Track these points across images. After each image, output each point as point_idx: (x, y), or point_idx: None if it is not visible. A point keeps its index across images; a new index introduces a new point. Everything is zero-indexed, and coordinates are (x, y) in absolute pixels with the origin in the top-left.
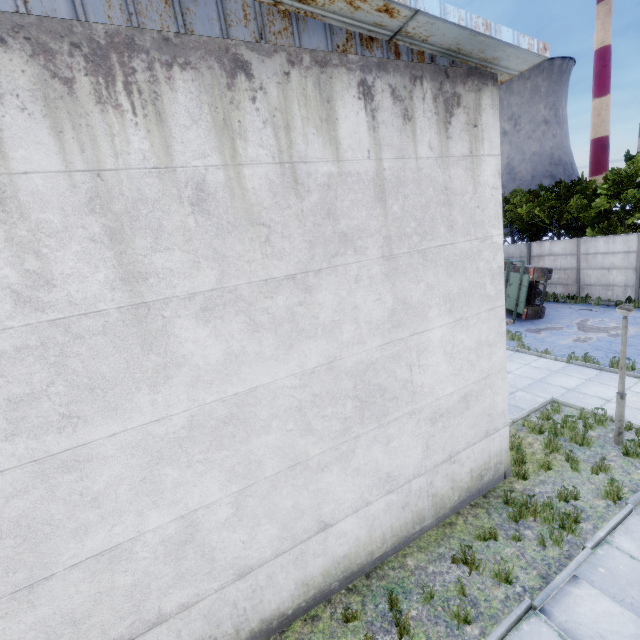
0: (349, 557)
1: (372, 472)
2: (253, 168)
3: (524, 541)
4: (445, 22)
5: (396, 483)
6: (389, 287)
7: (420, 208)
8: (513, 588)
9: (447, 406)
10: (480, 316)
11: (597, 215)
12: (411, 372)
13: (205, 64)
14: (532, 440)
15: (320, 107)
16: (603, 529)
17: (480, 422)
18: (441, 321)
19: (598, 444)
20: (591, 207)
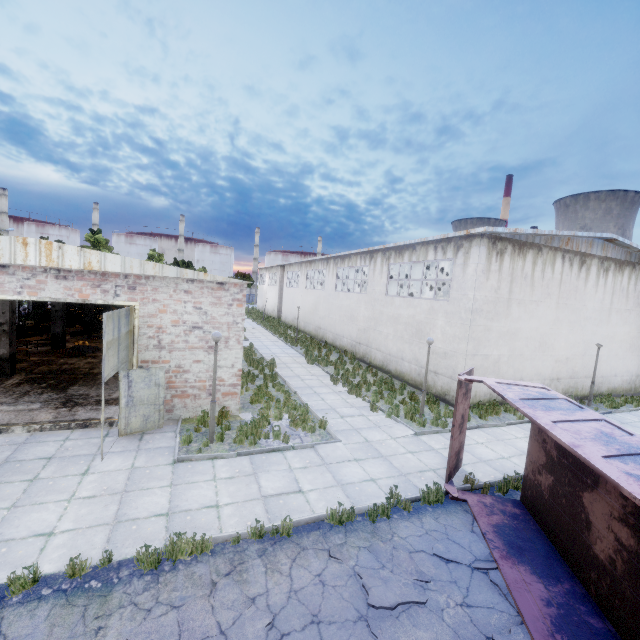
0: (616, 389)
1: (626, 367)
2: (630, 286)
3: None
4: None
5: (629, 374)
6: None
7: None
8: None
9: None
10: None
11: None
12: None
13: (630, 266)
14: None
15: None
16: None
17: None
18: None
19: None
20: None
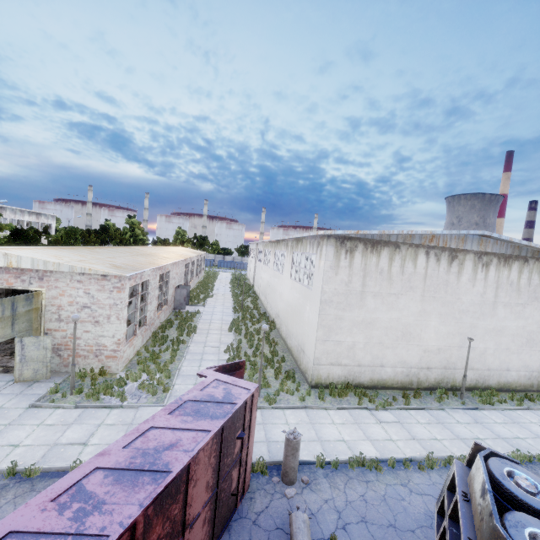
0: (510, 383)
1: (524, 362)
2: (522, 280)
3: None
4: None
5: (529, 369)
6: None
7: None
8: None
9: None
10: None
11: None
12: None
13: (520, 260)
14: None
15: (539, 269)
16: None
17: None
18: None
19: None
20: None
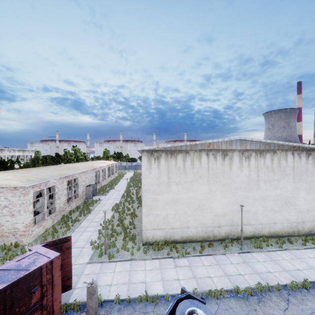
0: (278, 232)
1: (285, 217)
2: (274, 164)
3: None
4: (309, 147)
5: (289, 222)
6: (293, 184)
7: (300, 171)
8: None
9: (303, 210)
10: (313, 194)
11: None
12: (295, 200)
13: (271, 152)
14: None
15: (285, 156)
16: None
17: (311, 217)
18: (303, 192)
19: None
20: None
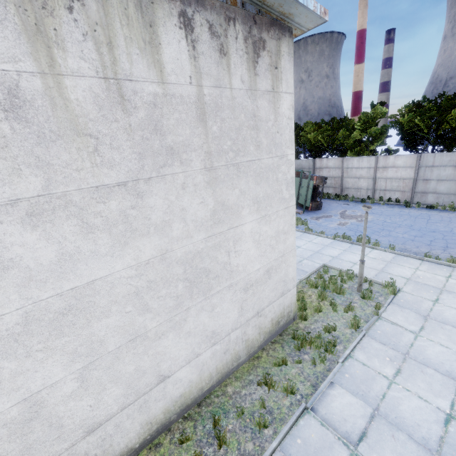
0: (184, 395)
1: (201, 332)
2: (75, 79)
3: (303, 363)
4: None
5: (219, 337)
6: (211, 192)
7: (234, 130)
8: (295, 397)
9: (256, 278)
10: (279, 213)
11: (354, 142)
12: (229, 256)
13: None
14: (311, 293)
15: (143, 29)
16: (349, 349)
17: (278, 286)
18: (251, 218)
19: (348, 292)
20: (351, 137)
